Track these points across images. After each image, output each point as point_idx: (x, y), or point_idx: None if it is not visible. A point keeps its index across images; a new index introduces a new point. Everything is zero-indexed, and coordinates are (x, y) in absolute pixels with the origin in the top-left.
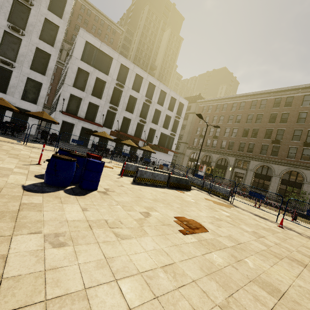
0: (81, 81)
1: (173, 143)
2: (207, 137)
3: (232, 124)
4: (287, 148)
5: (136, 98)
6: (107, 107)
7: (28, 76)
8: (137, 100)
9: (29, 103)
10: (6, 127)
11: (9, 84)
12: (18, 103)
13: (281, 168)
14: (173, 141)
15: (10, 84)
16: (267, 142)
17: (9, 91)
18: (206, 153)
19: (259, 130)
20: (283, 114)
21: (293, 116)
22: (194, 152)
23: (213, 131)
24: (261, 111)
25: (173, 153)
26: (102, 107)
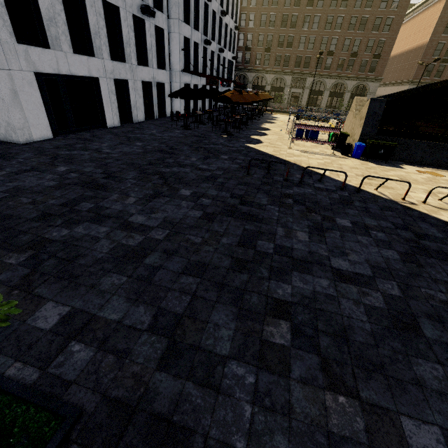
0: (183, 5)
1: (232, 70)
2: (255, 50)
3: (287, 30)
4: (338, 61)
5: (213, 12)
6: (202, 42)
7: (154, 22)
8: (216, 16)
9: (162, 71)
10: (235, 120)
11: (147, 46)
12: (157, 76)
13: (332, 82)
14: (233, 67)
15: (147, 46)
16: (322, 54)
17: (149, 60)
18: (257, 75)
19: (316, 38)
20: (338, 17)
21: (346, 21)
22: (241, 74)
23: (263, 40)
24: (319, 12)
25: (233, 85)
26: (200, 44)
